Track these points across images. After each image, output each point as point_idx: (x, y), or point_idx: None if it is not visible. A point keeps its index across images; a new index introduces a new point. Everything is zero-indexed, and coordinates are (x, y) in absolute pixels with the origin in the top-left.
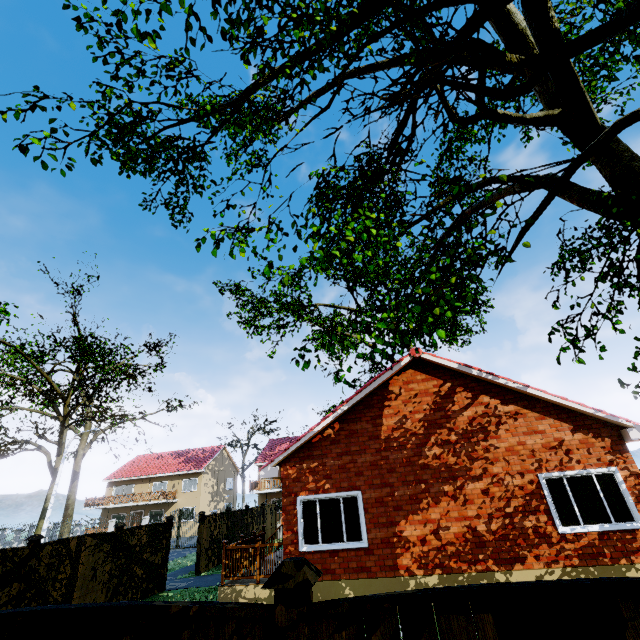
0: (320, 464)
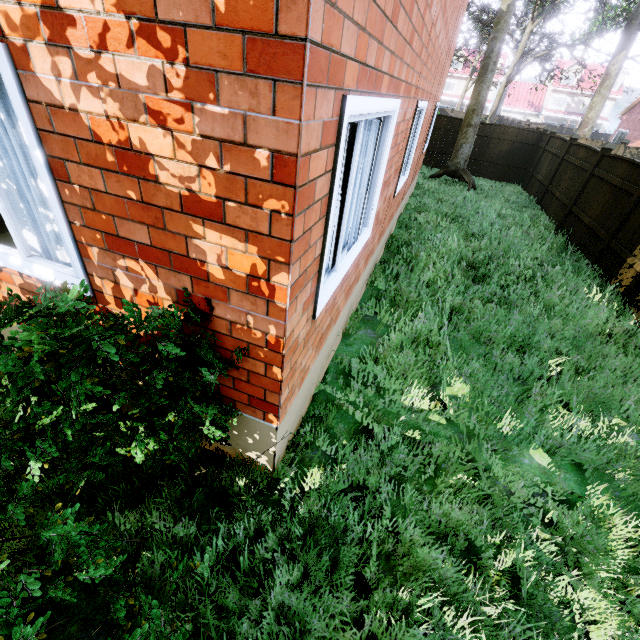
0: (630, 117)
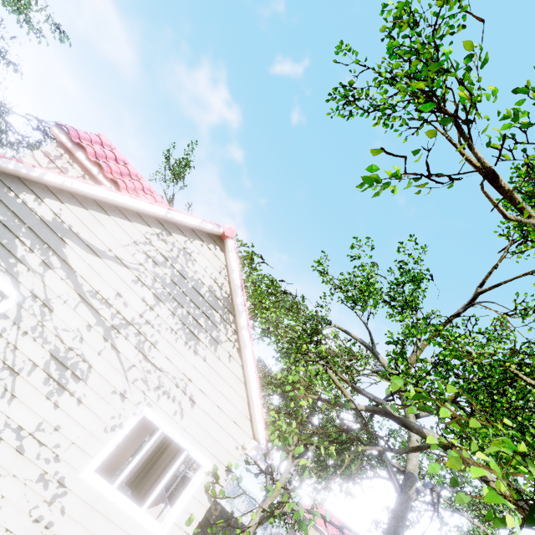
0: None
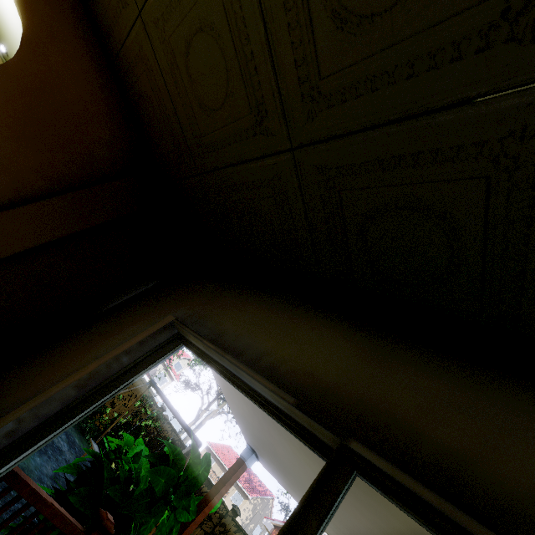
0: None
